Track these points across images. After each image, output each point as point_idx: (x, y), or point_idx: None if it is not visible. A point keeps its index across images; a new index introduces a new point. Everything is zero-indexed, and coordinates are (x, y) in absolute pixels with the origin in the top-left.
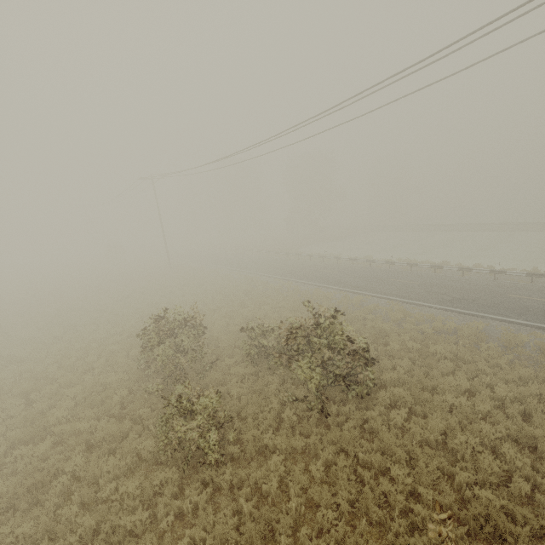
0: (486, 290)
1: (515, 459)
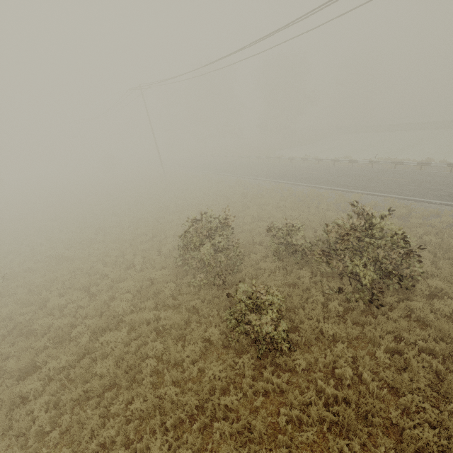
0: None
1: None
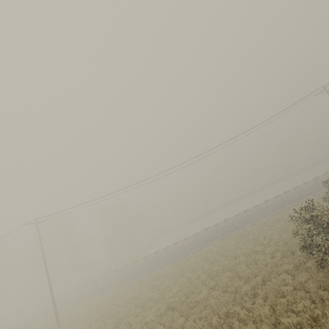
0: (278, 203)
1: None
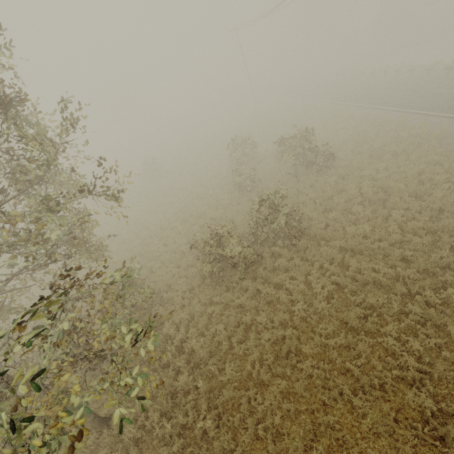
0: None
1: (367, 192)
